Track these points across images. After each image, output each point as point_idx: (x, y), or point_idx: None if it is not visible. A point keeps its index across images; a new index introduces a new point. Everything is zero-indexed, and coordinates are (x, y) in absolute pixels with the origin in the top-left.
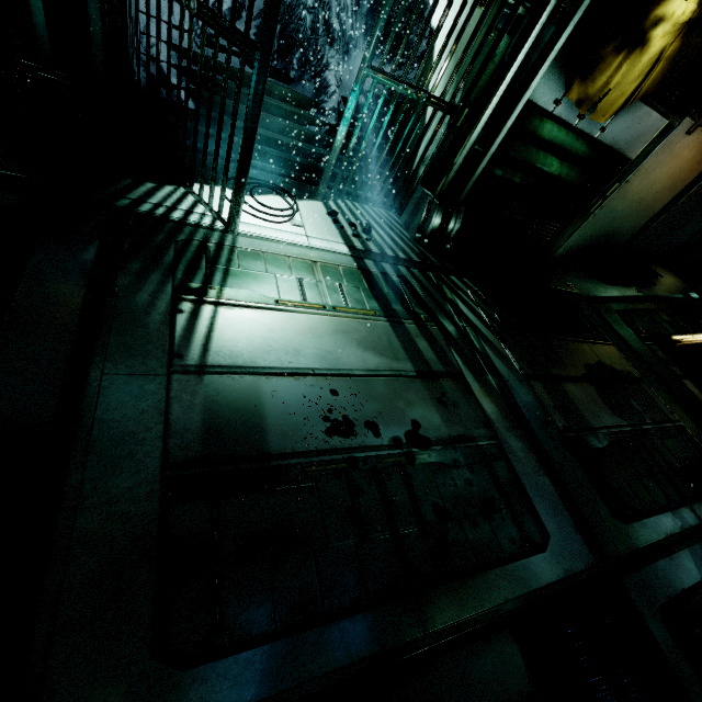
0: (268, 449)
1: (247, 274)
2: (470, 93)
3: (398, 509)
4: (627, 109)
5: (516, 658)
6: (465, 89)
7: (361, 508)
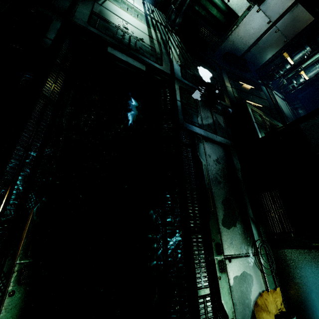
0: (110, 20)
1: None
2: None
3: (132, 42)
4: None
5: (144, 68)
6: None
7: (124, 37)
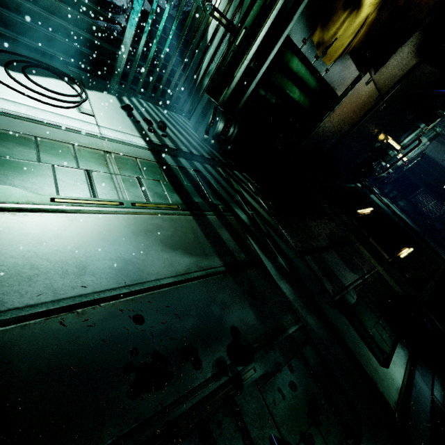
0: None
1: (4, 163)
2: (247, 15)
3: None
4: (342, 58)
5: None
6: (242, 11)
7: None
